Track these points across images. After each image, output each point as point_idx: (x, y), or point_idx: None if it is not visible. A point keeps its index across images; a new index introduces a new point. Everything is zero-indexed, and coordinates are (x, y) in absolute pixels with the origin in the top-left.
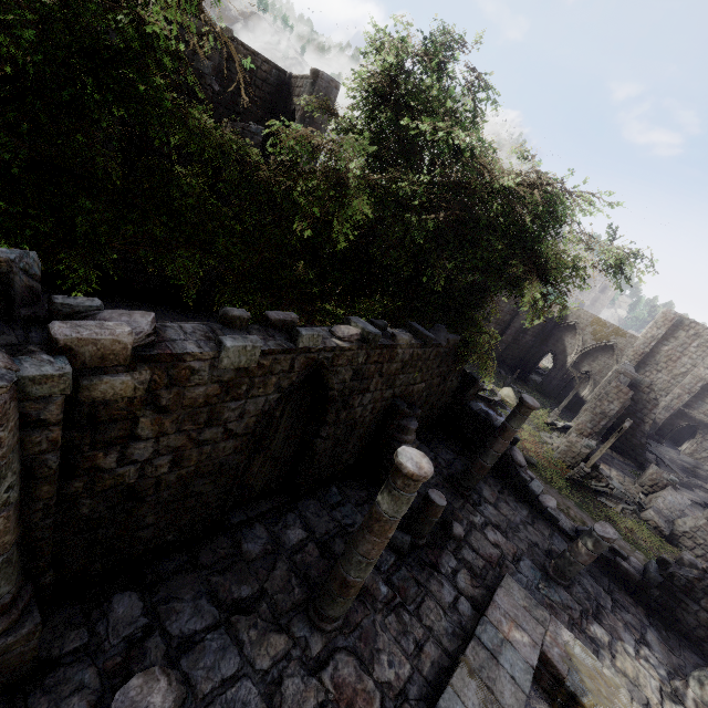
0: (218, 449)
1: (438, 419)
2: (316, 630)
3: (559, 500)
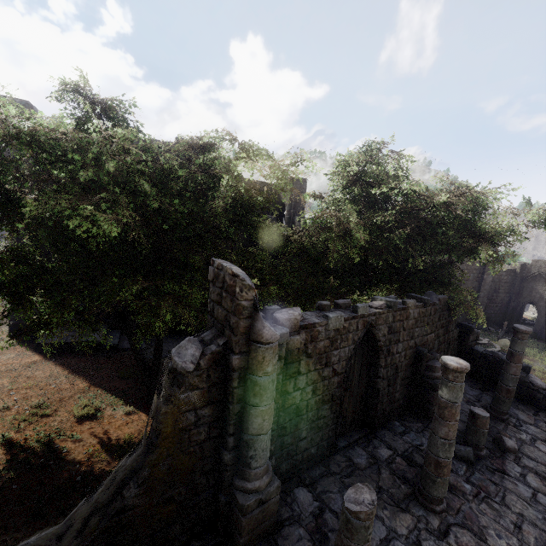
0: (330, 383)
1: None
2: (429, 511)
3: None
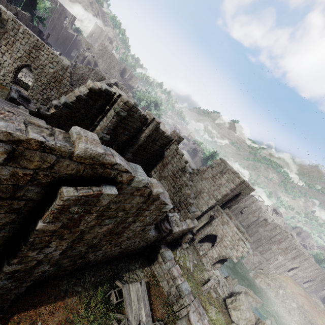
0: None
1: None
2: None
3: None
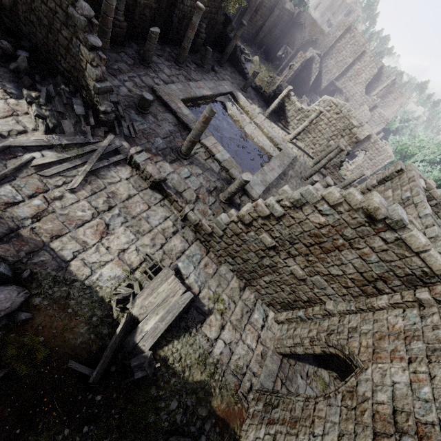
0: None
1: (216, 42)
2: (177, 66)
3: None
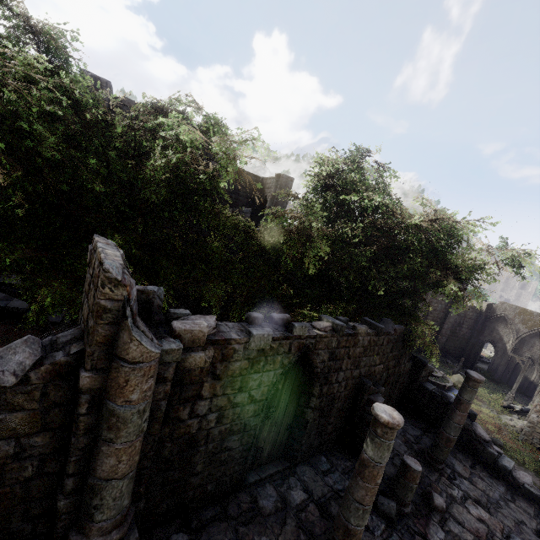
0: (244, 411)
1: (400, 399)
2: None
3: (538, 483)
